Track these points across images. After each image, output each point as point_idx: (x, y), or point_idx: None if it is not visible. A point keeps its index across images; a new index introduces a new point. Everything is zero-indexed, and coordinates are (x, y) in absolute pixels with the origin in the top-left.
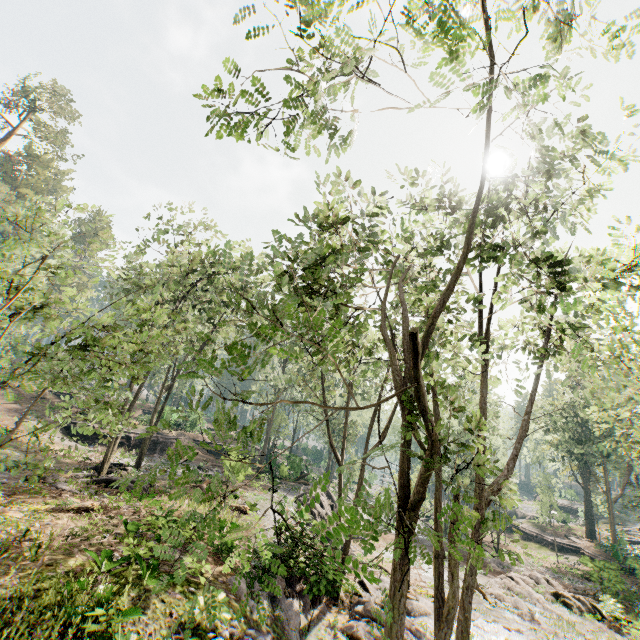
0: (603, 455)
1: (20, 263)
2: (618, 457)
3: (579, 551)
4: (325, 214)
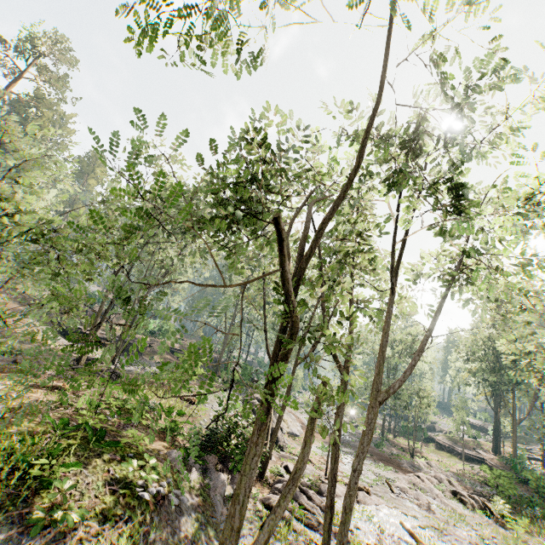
0: (513, 383)
1: (28, 191)
2: (527, 386)
3: (484, 462)
4: (244, 131)
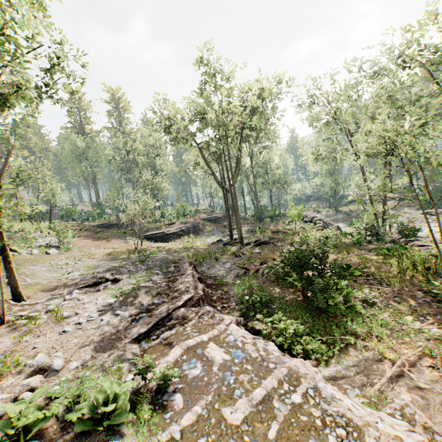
0: None
1: None
2: None
3: (390, 198)
4: None
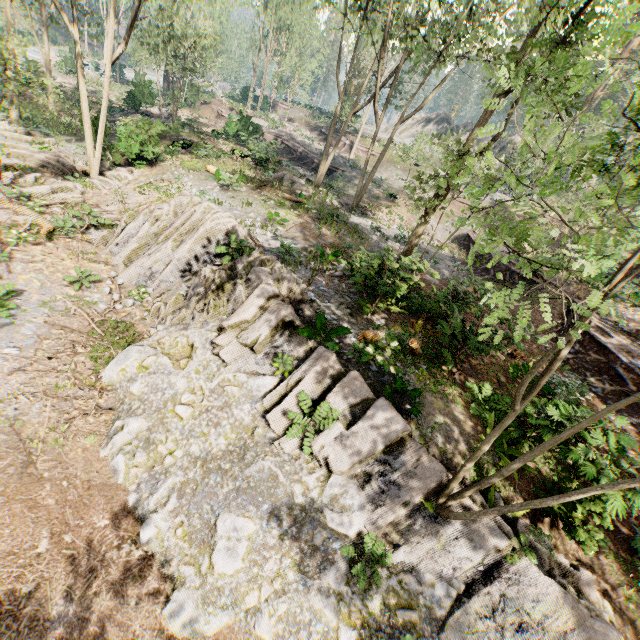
0: None
1: None
2: None
3: None
4: None
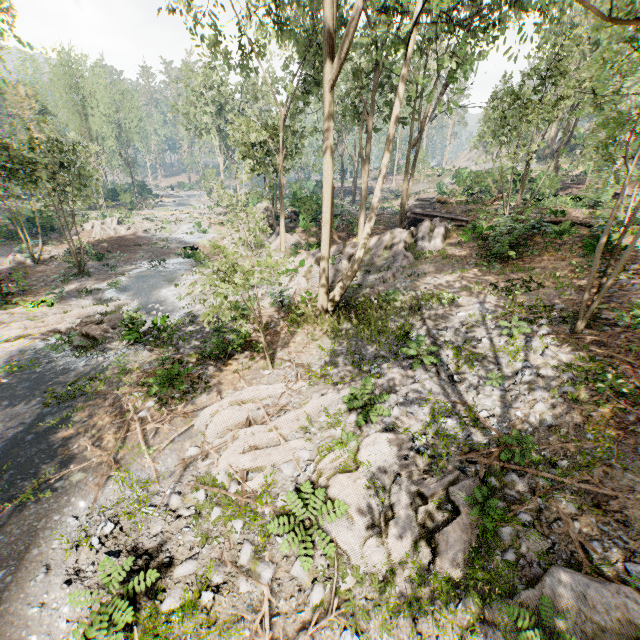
0: None
1: None
2: None
3: None
4: None
